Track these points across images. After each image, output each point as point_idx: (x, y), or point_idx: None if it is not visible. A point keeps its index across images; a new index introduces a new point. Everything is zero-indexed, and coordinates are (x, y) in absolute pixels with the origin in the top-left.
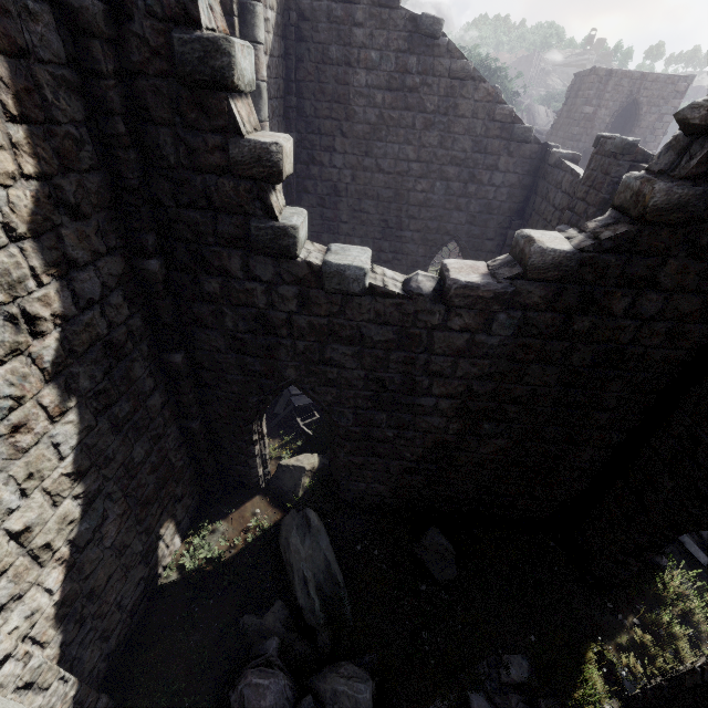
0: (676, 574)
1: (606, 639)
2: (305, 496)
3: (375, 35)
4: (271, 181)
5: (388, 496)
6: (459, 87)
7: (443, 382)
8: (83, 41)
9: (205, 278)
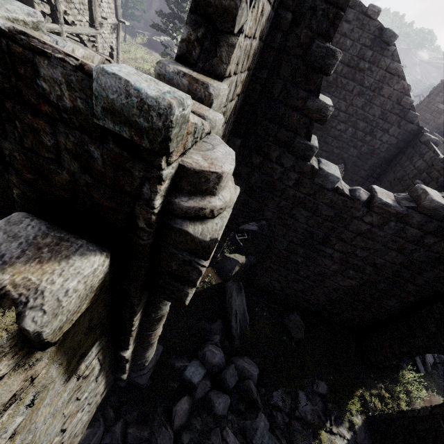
0: (408, 373)
1: (366, 389)
2: (235, 275)
3: (354, 31)
4: (319, 123)
5: (278, 289)
6: (388, 78)
7: (343, 244)
8: (274, 31)
9: (255, 155)
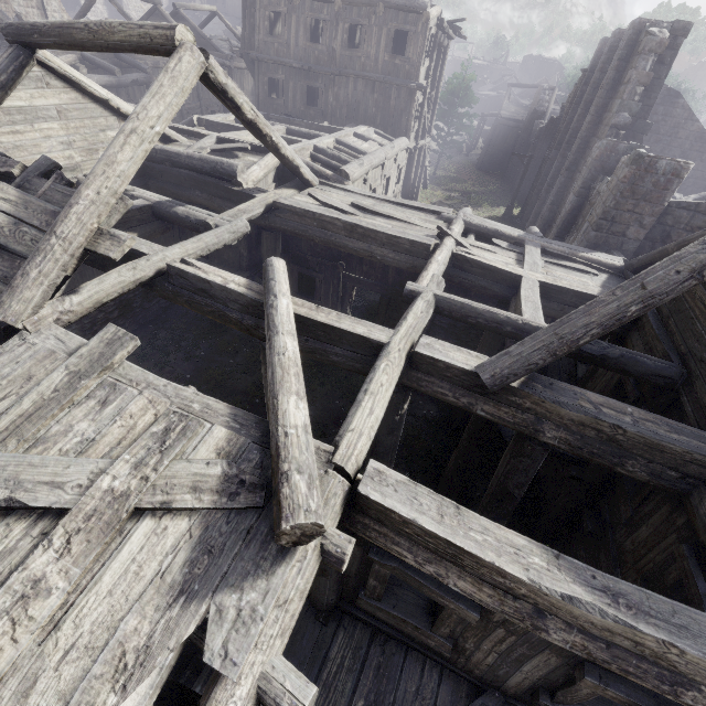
0: None
1: None
2: None
3: None
4: None
5: None
6: (682, 124)
7: None
8: None
9: None
